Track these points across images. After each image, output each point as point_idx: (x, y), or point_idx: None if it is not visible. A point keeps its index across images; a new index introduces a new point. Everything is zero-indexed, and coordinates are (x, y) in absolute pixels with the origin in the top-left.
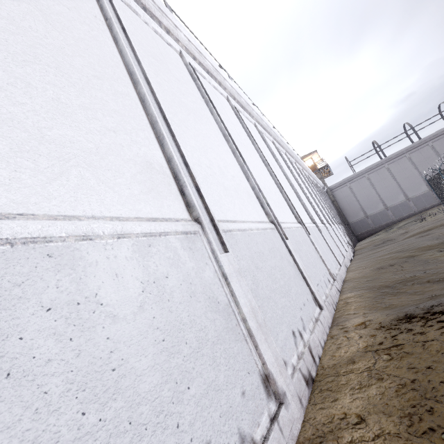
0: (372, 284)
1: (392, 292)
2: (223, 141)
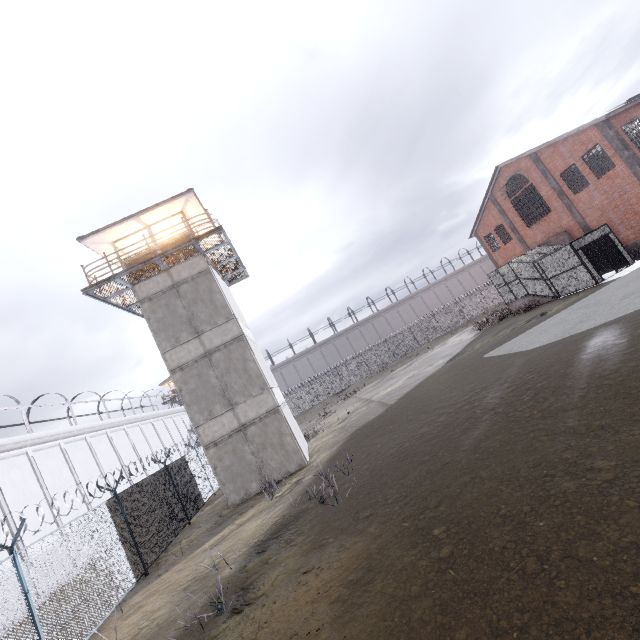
0: None
1: None
2: (44, 504)
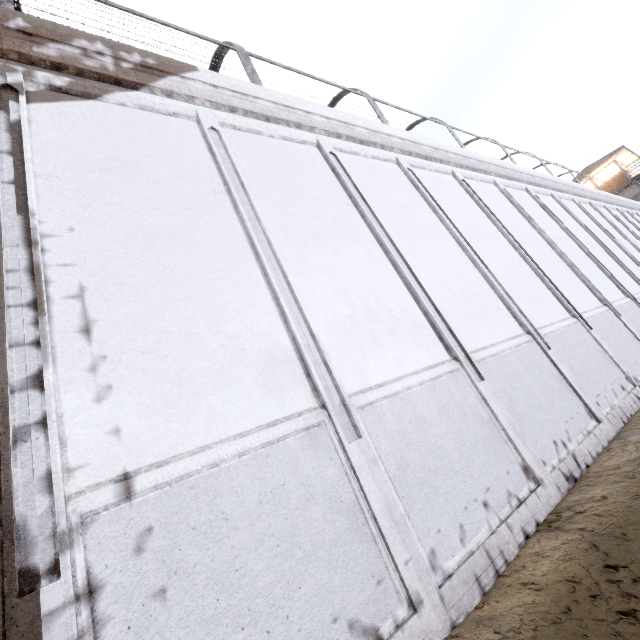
0: None
1: None
2: (459, 254)
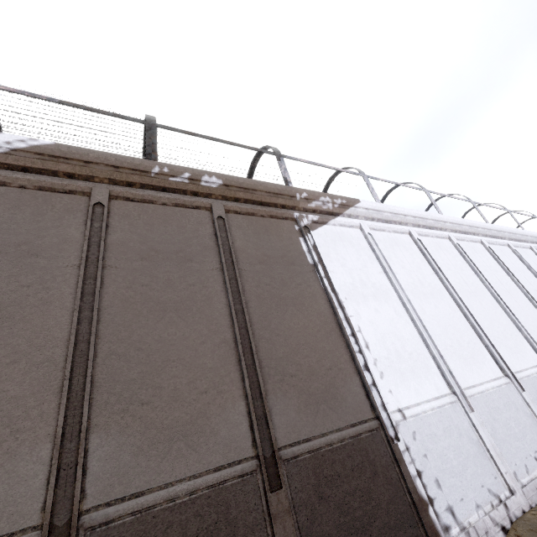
0: None
1: None
2: (496, 305)
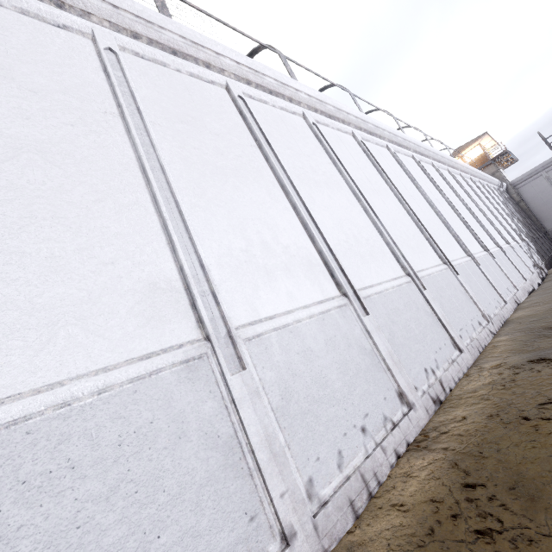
0: (535, 325)
1: (549, 334)
2: (354, 203)
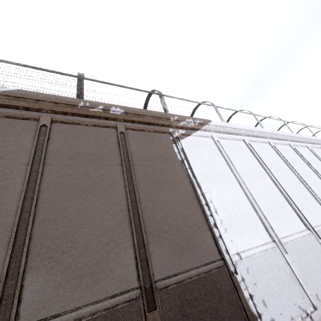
0: None
1: None
2: (300, 184)
